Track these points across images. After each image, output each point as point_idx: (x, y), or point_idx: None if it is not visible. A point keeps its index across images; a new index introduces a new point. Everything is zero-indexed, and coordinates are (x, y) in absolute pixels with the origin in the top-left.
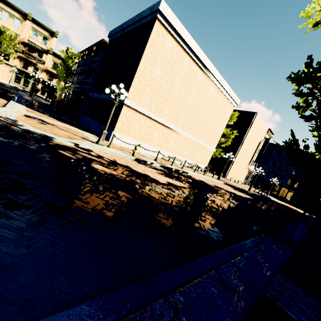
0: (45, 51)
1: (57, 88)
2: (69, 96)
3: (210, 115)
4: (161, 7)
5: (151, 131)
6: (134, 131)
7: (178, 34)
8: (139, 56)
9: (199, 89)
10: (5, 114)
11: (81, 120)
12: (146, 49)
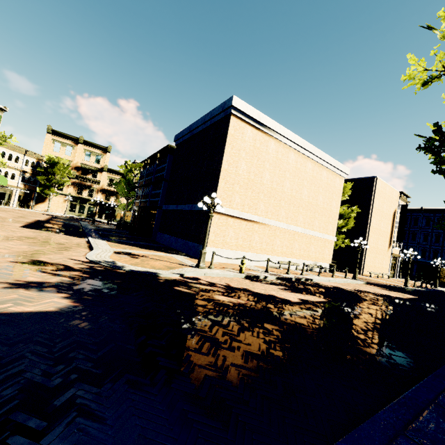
0: (99, 170)
1: (120, 207)
2: (135, 213)
3: (316, 196)
4: (234, 103)
5: (249, 235)
6: (229, 240)
7: (257, 121)
8: (220, 156)
9: (294, 170)
10: (100, 257)
11: (158, 239)
12: (226, 147)
